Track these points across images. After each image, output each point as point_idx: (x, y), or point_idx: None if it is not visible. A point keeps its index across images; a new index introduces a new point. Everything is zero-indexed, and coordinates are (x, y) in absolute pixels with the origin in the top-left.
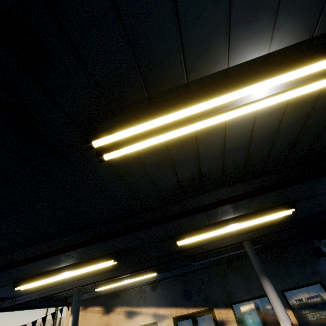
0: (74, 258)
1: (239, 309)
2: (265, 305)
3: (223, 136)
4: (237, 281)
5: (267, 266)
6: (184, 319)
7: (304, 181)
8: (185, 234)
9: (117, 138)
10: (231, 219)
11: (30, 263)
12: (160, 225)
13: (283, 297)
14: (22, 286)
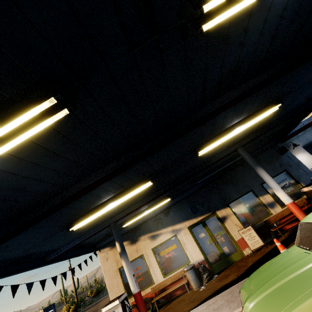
0: (118, 187)
1: (234, 206)
2: (251, 197)
3: (266, 14)
4: (228, 188)
5: (248, 171)
6: (196, 225)
7: (300, 65)
8: (203, 145)
9: (221, 1)
10: (236, 124)
11: (96, 188)
12: (189, 136)
13: (263, 187)
14: (75, 225)
